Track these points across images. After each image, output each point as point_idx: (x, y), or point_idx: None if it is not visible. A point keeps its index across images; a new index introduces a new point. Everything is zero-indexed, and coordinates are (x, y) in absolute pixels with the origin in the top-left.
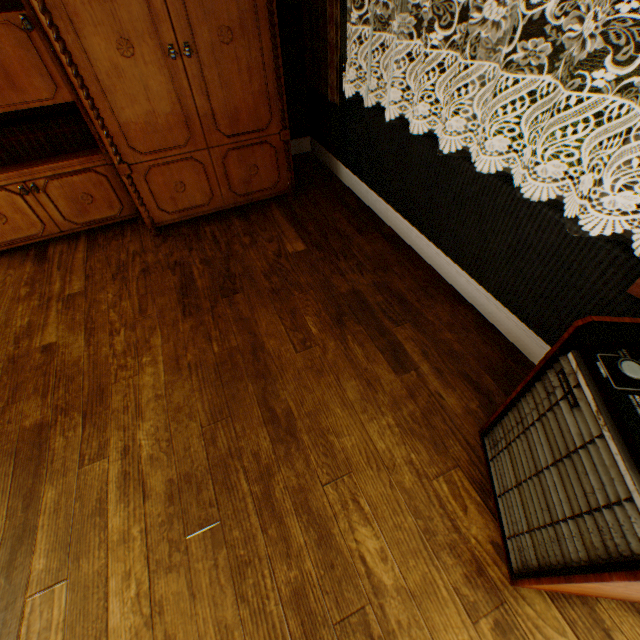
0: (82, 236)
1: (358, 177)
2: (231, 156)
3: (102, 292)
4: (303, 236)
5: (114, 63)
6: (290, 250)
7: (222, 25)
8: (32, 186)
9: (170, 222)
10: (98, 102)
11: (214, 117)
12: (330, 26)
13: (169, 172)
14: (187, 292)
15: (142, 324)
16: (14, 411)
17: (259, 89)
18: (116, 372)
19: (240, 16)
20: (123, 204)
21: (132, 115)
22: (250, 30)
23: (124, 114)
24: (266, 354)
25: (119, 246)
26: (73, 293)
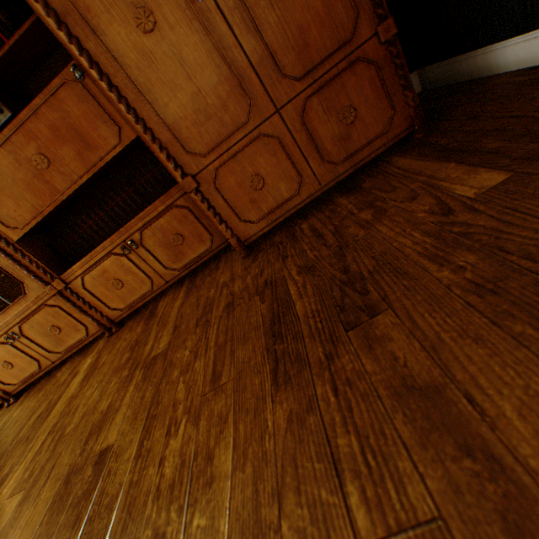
0: (185, 281)
1: None
2: (310, 108)
3: (180, 348)
4: (482, 161)
5: (140, 49)
6: (466, 193)
7: None
8: (130, 243)
9: (258, 234)
10: (140, 111)
11: (272, 57)
12: None
13: (238, 167)
14: (279, 329)
15: (209, 407)
16: None
17: None
18: None
19: None
20: (211, 233)
21: (177, 109)
22: None
23: (169, 112)
24: None
25: (210, 281)
26: (156, 354)
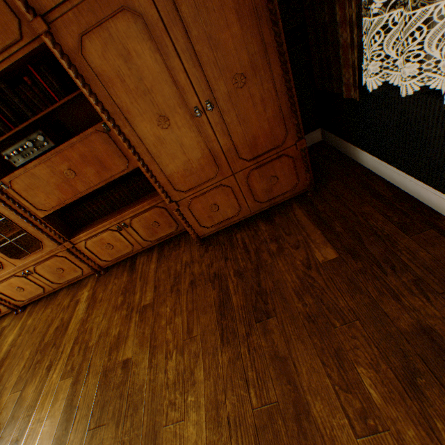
0: (155, 247)
1: (386, 162)
2: (252, 174)
3: (163, 304)
4: (331, 239)
5: (157, 136)
6: (319, 258)
7: (235, 74)
8: (123, 224)
9: (209, 233)
10: (150, 166)
11: (235, 149)
12: (341, 28)
13: (204, 199)
14: (224, 310)
15: (188, 347)
16: (98, 437)
17: (273, 113)
18: (166, 409)
19: (250, 59)
20: (177, 223)
21: (174, 167)
22: (260, 67)
23: (168, 168)
24: (313, 426)
25: (176, 256)
26: (145, 304)
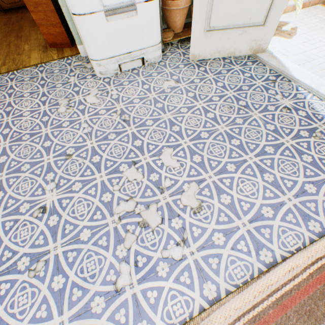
0: None
1: None
2: None
3: None
4: None
5: None
6: None
7: None
8: None
9: (8, 8)
10: None
11: None
12: None
13: None
14: (8, 22)
15: None
16: None
17: None
18: None
19: None
20: None
21: None
22: None
23: None
24: (23, 29)
25: None
26: None
